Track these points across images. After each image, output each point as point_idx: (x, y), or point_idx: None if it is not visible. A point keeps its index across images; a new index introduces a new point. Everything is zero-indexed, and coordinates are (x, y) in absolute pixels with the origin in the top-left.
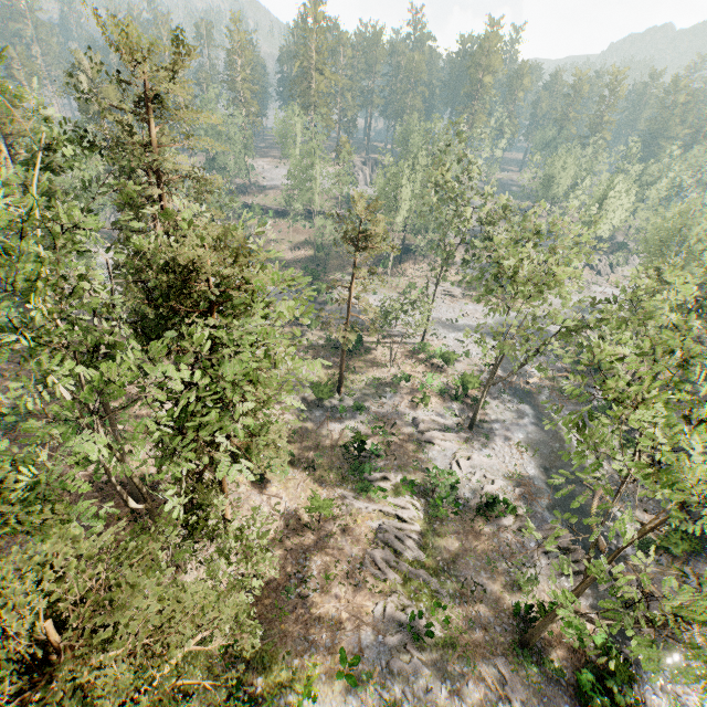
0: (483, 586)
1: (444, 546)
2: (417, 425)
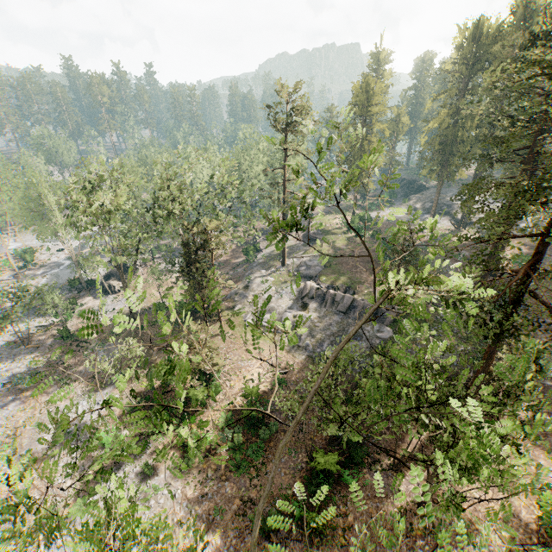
0: None
1: None
2: None
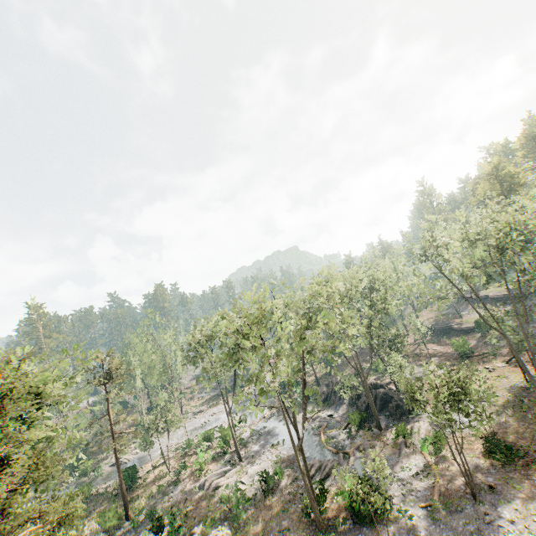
0: (286, 527)
1: (252, 532)
2: (203, 486)
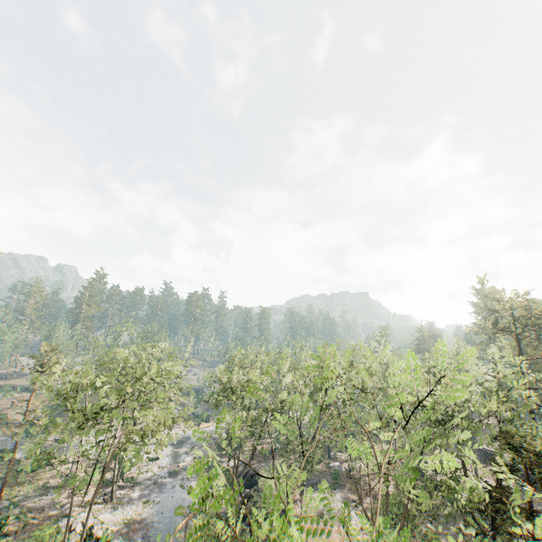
0: None
1: None
2: (63, 506)
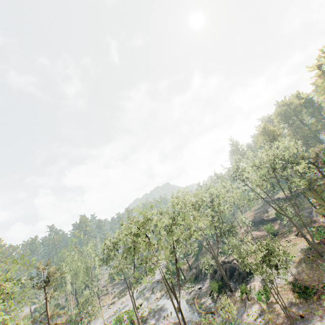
0: None
1: None
2: None
